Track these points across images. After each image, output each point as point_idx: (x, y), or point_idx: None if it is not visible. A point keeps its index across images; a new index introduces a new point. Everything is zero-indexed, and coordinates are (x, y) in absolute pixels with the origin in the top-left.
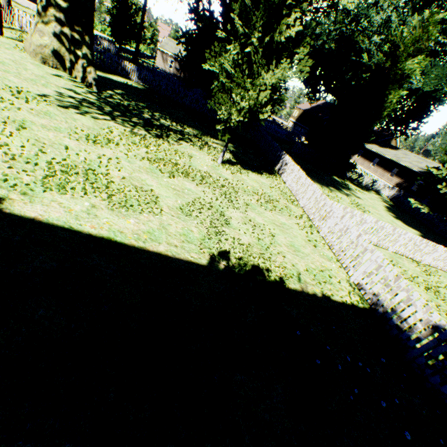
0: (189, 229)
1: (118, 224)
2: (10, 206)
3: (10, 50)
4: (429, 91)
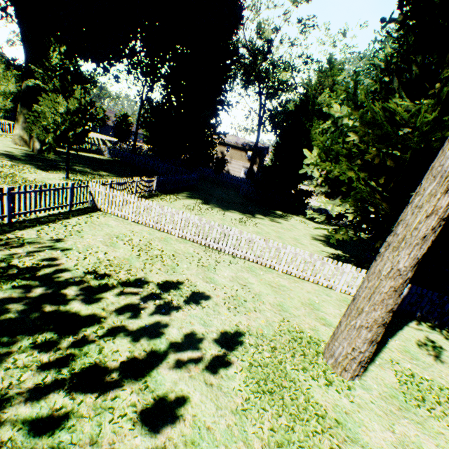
0: None
1: None
2: None
3: (3, 141)
4: None
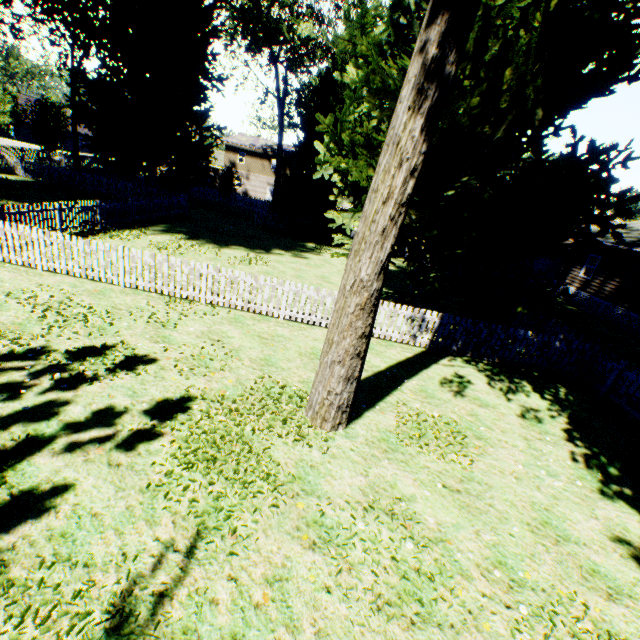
0: None
1: None
2: None
3: None
4: None
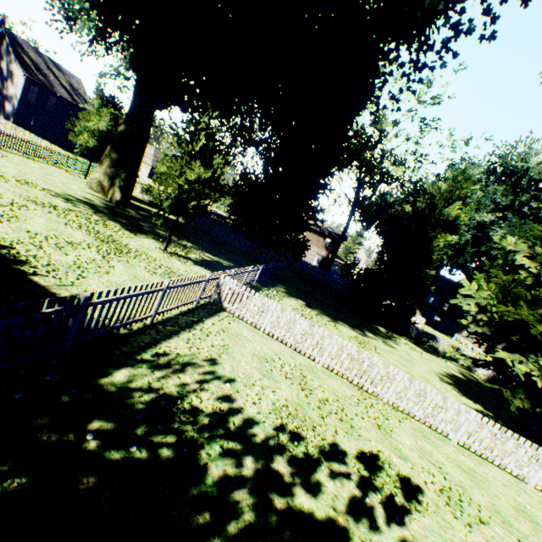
0: (8, 233)
1: None
2: None
3: (75, 181)
4: None
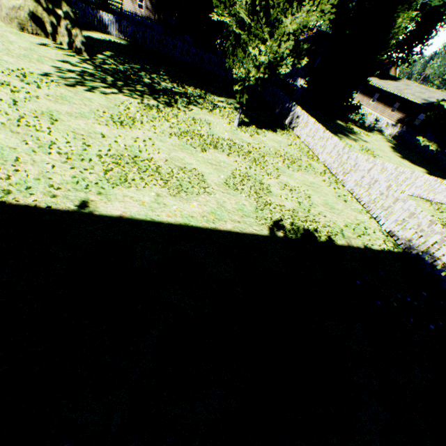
0: (241, 203)
1: (185, 209)
2: (96, 208)
3: None
4: (437, 5)
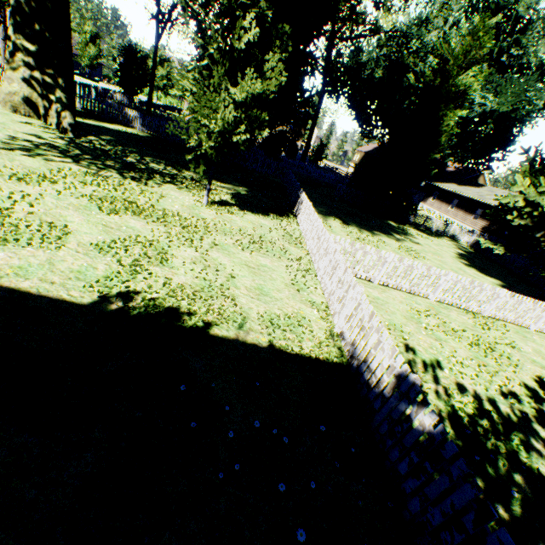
0: (93, 266)
1: None
2: None
3: None
4: (506, 111)
